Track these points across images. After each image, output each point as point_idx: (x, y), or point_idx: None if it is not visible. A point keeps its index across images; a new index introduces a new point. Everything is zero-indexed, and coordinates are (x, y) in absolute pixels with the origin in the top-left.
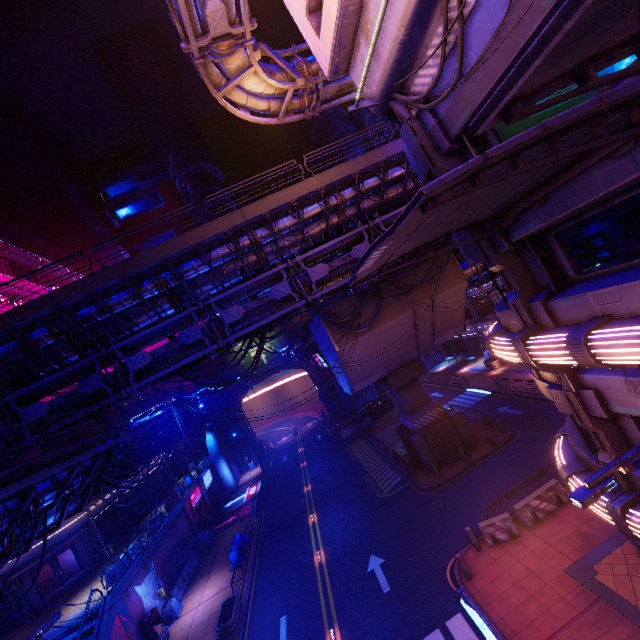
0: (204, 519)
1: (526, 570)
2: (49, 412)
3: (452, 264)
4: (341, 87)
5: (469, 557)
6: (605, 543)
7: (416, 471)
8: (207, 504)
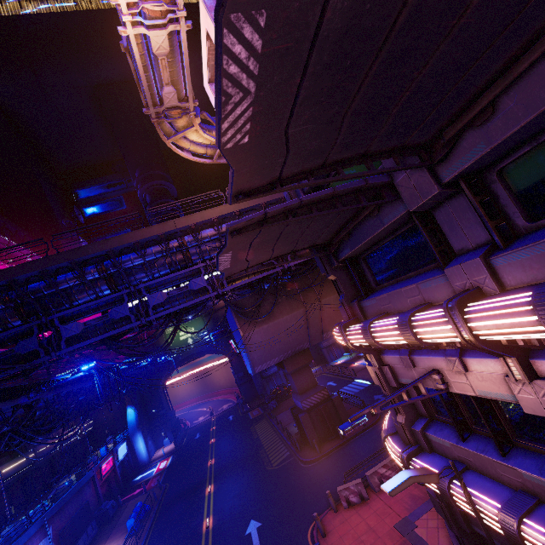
0: (112, 491)
1: (367, 527)
2: None
3: None
4: None
5: (327, 518)
6: (426, 503)
7: (302, 447)
8: (117, 476)
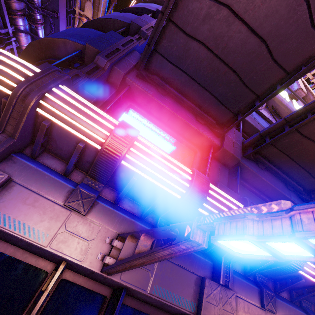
0: None
1: None
2: None
3: None
4: None
5: None
6: None
7: None
8: None
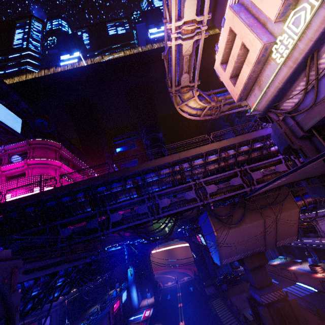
0: (117, 323)
1: None
2: (71, 234)
3: (289, 197)
4: (231, 106)
5: None
6: None
7: None
8: (121, 313)
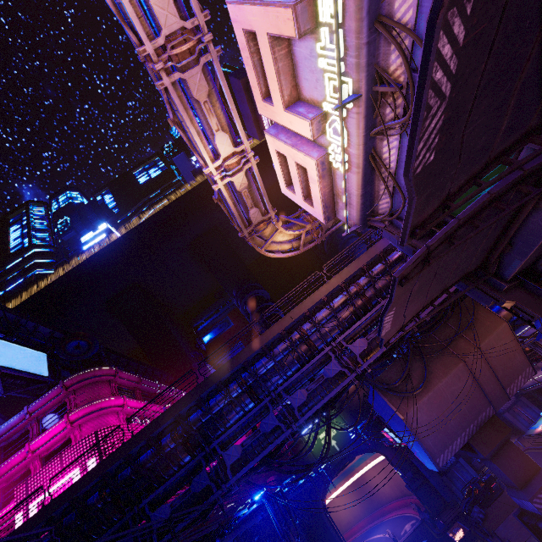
0: None
1: None
2: (170, 515)
3: (482, 310)
4: (335, 219)
5: None
6: None
7: None
8: None
